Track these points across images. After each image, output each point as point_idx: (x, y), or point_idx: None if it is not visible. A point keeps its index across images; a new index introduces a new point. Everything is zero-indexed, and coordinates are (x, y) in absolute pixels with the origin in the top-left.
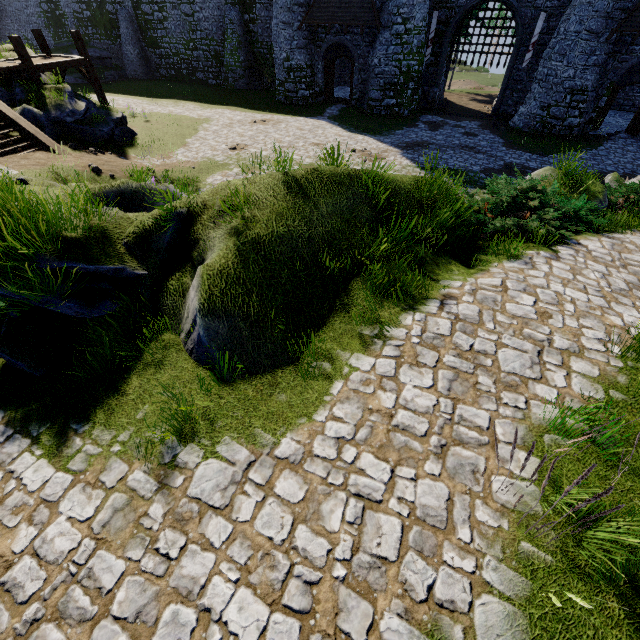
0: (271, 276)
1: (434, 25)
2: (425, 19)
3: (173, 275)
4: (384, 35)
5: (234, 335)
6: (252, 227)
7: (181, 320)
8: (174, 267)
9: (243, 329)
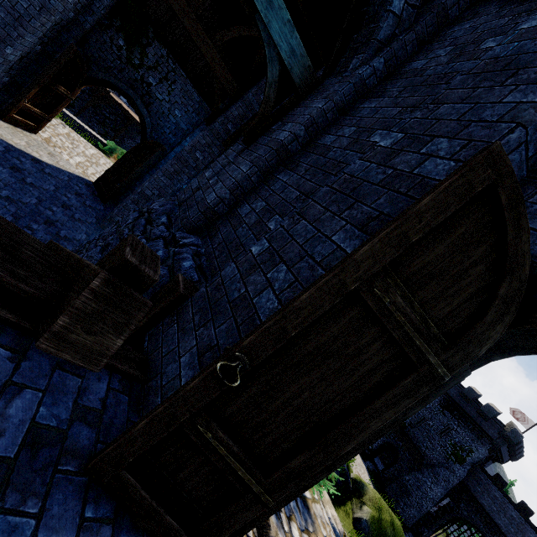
0: (379, 533)
1: (445, 502)
2: (442, 495)
3: (355, 496)
4: (419, 474)
5: (368, 534)
6: (381, 514)
7: (352, 510)
8: (355, 494)
9: (370, 536)
